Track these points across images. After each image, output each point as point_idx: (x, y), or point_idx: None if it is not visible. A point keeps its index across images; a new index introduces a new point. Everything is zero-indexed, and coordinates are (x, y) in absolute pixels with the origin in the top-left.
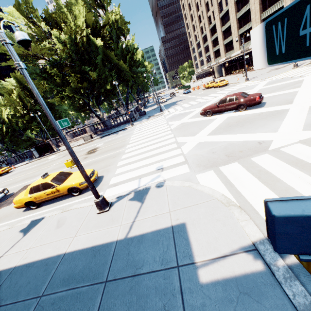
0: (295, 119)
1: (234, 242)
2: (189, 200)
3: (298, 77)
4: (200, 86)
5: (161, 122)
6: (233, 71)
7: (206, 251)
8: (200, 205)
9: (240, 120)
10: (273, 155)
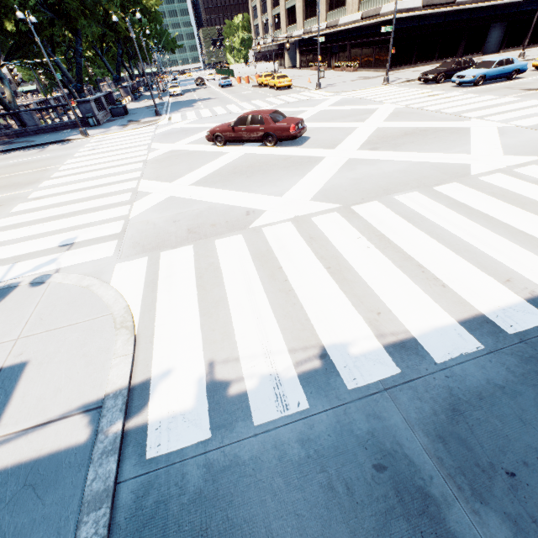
0: (318, 178)
1: (81, 395)
2: (67, 316)
3: (375, 103)
4: (252, 77)
5: (142, 139)
6: (311, 62)
7: (24, 417)
8: (79, 326)
9: (256, 165)
10: (247, 238)
